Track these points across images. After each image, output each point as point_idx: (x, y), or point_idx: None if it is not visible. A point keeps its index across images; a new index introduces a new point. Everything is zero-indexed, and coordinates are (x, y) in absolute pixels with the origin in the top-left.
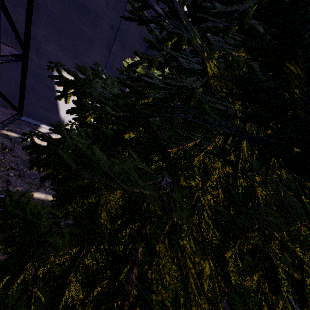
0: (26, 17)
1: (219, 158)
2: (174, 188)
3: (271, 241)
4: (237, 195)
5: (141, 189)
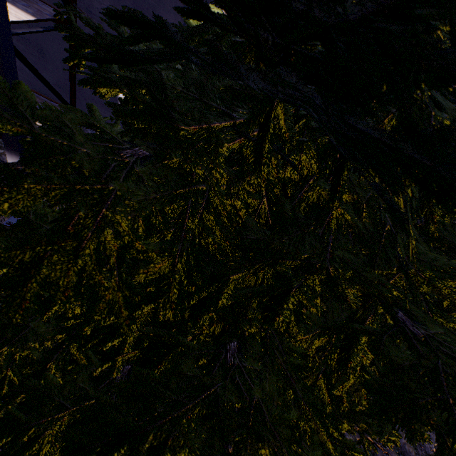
0: None
1: (275, 153)
2: (147, 162)
3: (312, 274)
4: (293, 213)
5: (73, 144)
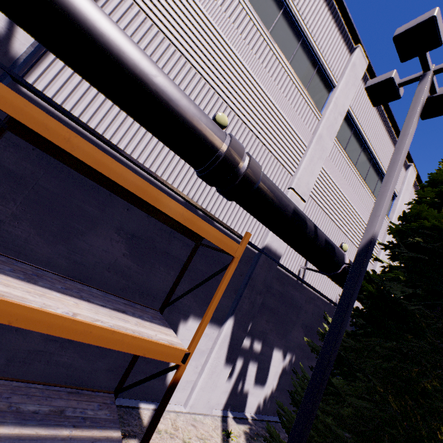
0: (178, 278)
1: None
2: None
3: None
4: None
5: None
